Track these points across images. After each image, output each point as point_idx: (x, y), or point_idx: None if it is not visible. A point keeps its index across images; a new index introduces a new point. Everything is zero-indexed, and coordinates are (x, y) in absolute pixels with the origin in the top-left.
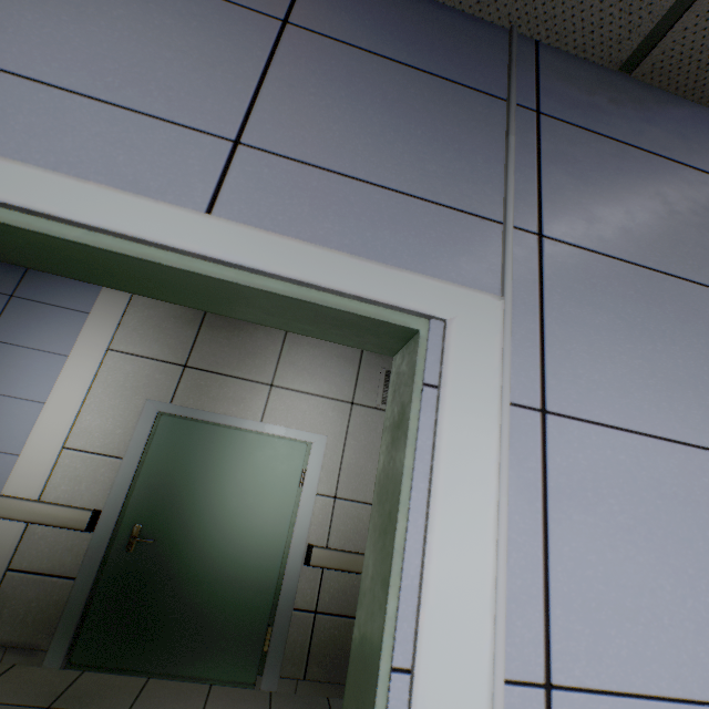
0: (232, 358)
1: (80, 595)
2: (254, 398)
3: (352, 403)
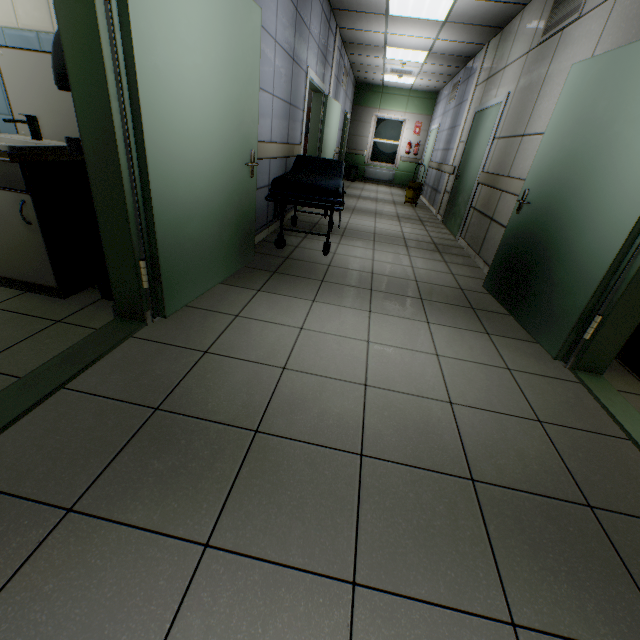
0: (499, 60)
1: (447, 199)
2: (497, 83)
3: (528, 53)
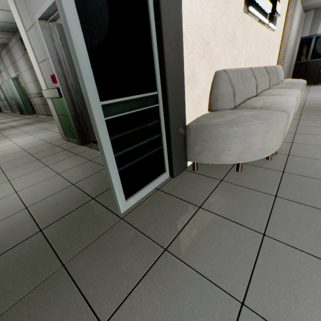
0: None
1: (9, 106)
2: None
3: None
